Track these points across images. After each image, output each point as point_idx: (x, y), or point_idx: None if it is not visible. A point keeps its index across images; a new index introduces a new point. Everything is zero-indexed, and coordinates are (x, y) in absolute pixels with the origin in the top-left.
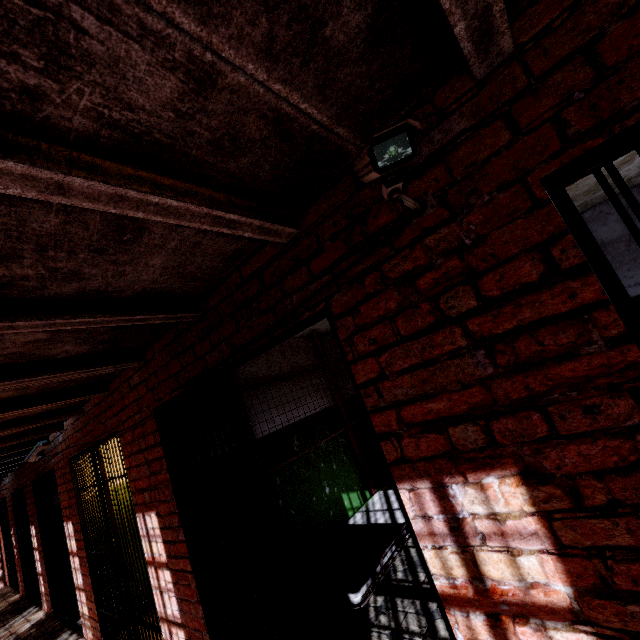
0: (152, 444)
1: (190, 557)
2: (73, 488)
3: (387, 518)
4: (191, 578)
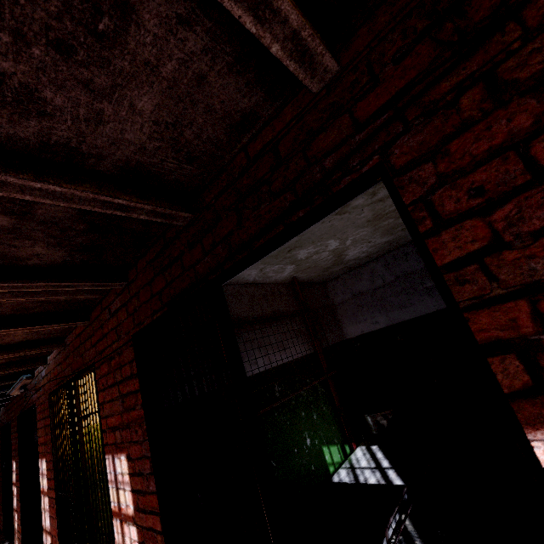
0: (128, 375)
1: (161, 513)
2: (50, 424)
3: (379, 478)
4: (160, 540)
